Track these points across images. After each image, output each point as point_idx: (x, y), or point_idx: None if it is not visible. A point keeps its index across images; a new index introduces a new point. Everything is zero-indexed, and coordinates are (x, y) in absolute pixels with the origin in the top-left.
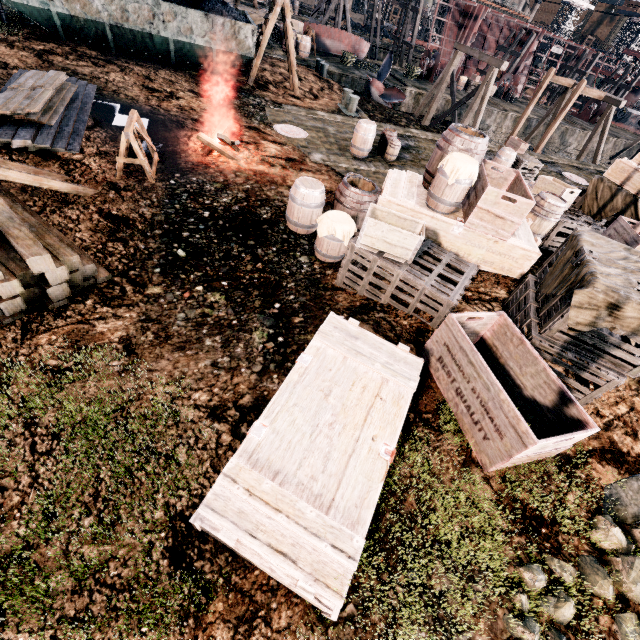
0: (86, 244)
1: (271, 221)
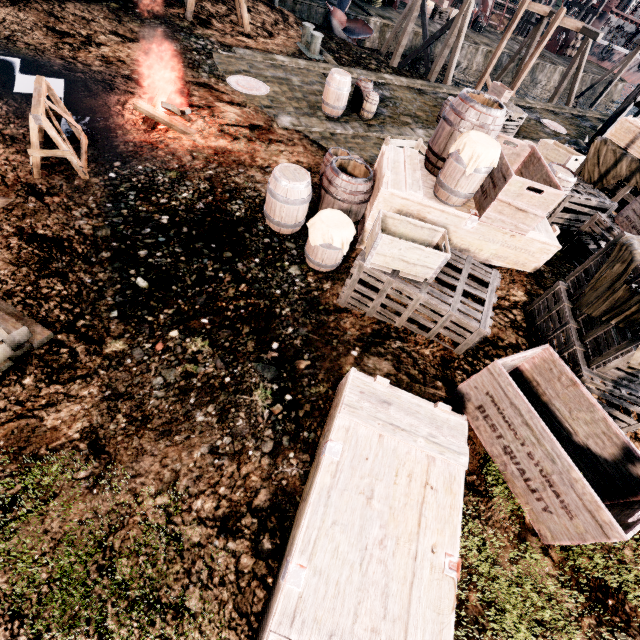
0: (8, 287)
1: (247, 220)
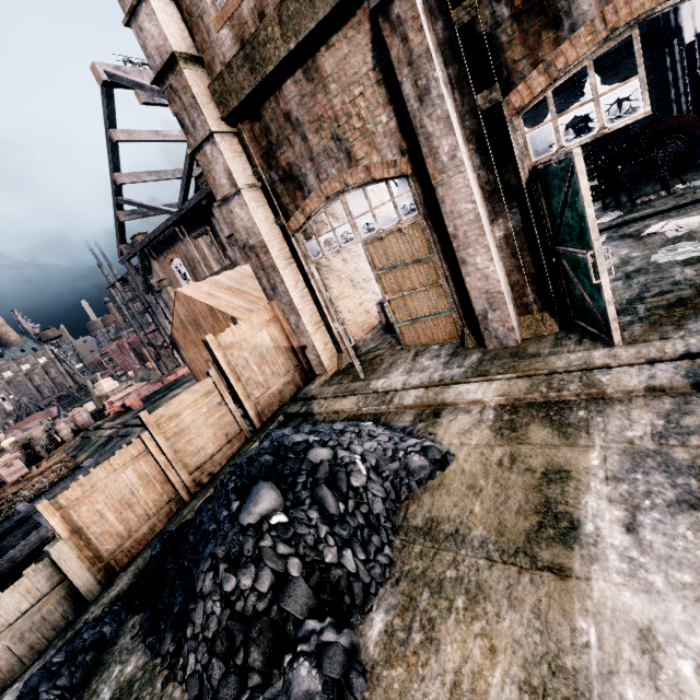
0: None
1: None
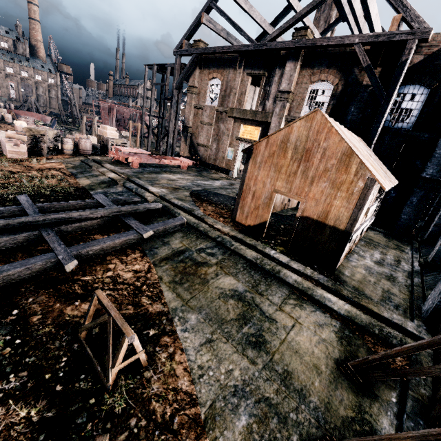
0: None
1: None
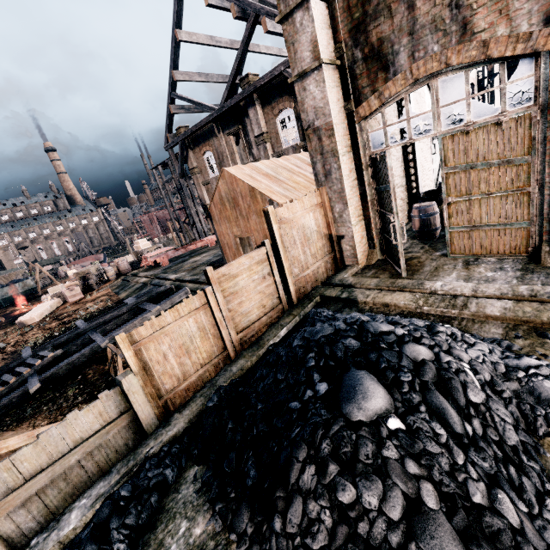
0: None
1: None
